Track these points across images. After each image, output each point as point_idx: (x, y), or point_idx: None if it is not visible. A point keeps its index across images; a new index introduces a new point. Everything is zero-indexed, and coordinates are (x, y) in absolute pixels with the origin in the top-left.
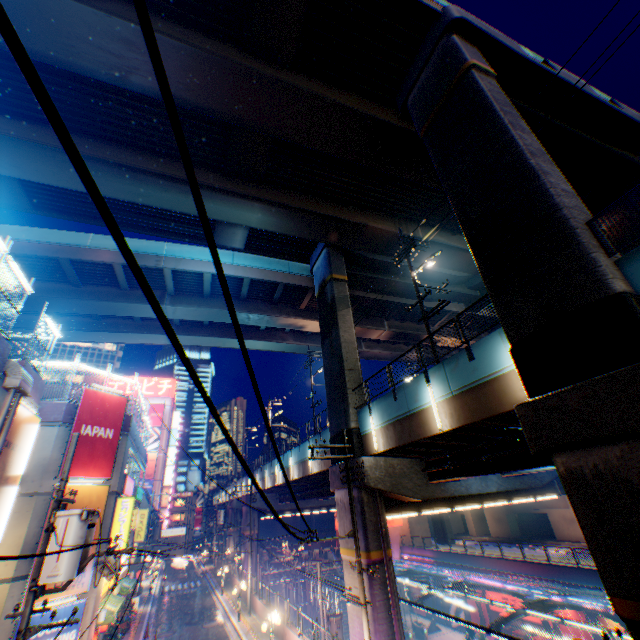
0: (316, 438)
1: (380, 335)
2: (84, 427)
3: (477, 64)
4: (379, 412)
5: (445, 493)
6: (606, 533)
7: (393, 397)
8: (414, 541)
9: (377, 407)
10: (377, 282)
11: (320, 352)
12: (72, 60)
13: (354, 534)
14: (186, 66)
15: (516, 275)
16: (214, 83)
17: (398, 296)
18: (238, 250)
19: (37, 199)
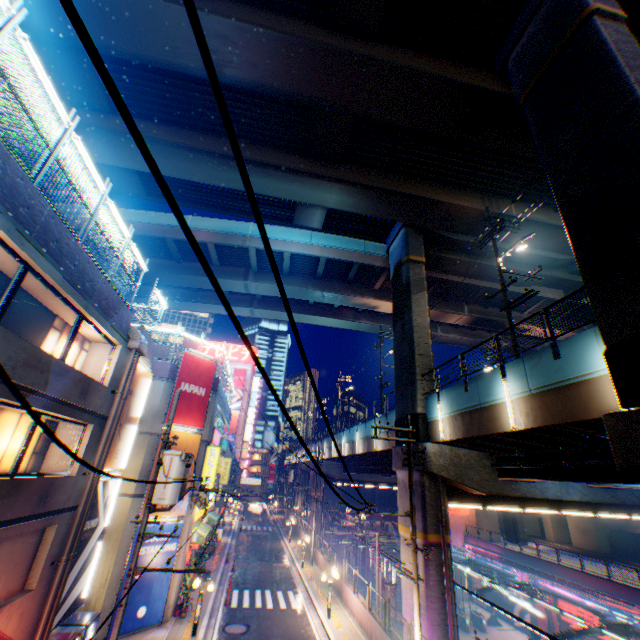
0: (382, 418)
1: (458, 320)
2: (183, 384)
3: (601, 8)
4: (447, 401)
5: (515, 492)
6: None
7: (463, 388)
8: (480, 533)
9: (446, 396)
10: (458, 264)
11: (391, 334)
12: (177, 61)
13: (411, 514)
14: (273, 53)
15: (622, 268)
16: (299, 67)
17: (481, 279)
18: (316, 230)
19: (150, 187)
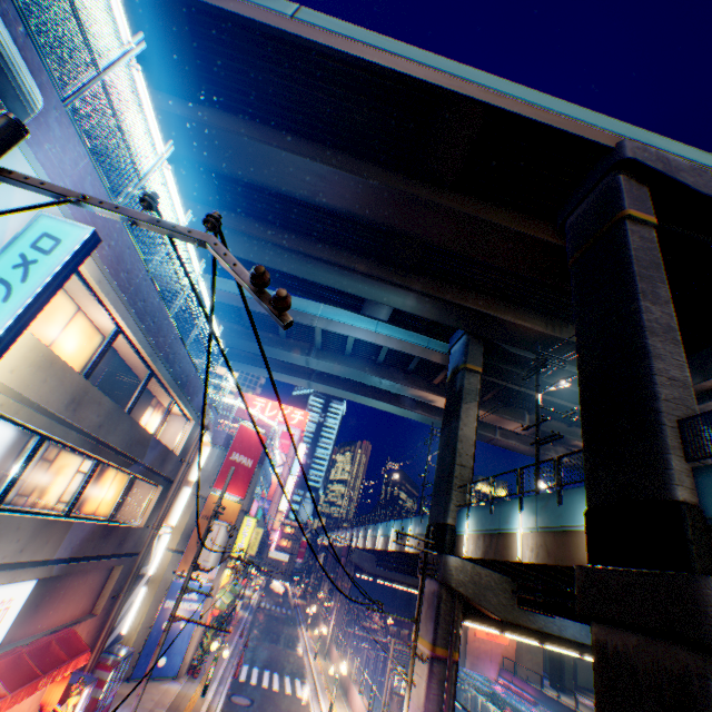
0: (418, 519)
1: (517, 428)
2: (234, 454)
3: (633, 213)
4: (475, 518)
5: (531, 623)
6: (608, 706)
7: (489, 509)
8: (519, 670)
9: (474, 513)
10: (517, 376)
11: None
12: (281, 187)
13: (416, 621)
14: (361, 192)
15: (606, 444)
16: (381, 203)
17: (543, 393)
18: (382, 321)
19: None
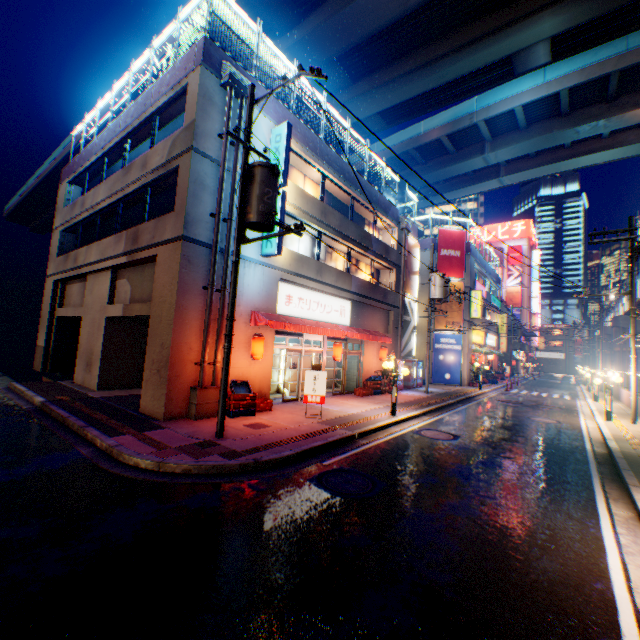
0: None
1: None
2: (442, 251)
3: None
4: None
5: None
6: None
7: None
8: None
9: None
10: None
11: None
12: (378, 25)
13: (629, 294)
14: None
15: None
16: None
17: None
18: (543, 66)
19: (386, 119)
